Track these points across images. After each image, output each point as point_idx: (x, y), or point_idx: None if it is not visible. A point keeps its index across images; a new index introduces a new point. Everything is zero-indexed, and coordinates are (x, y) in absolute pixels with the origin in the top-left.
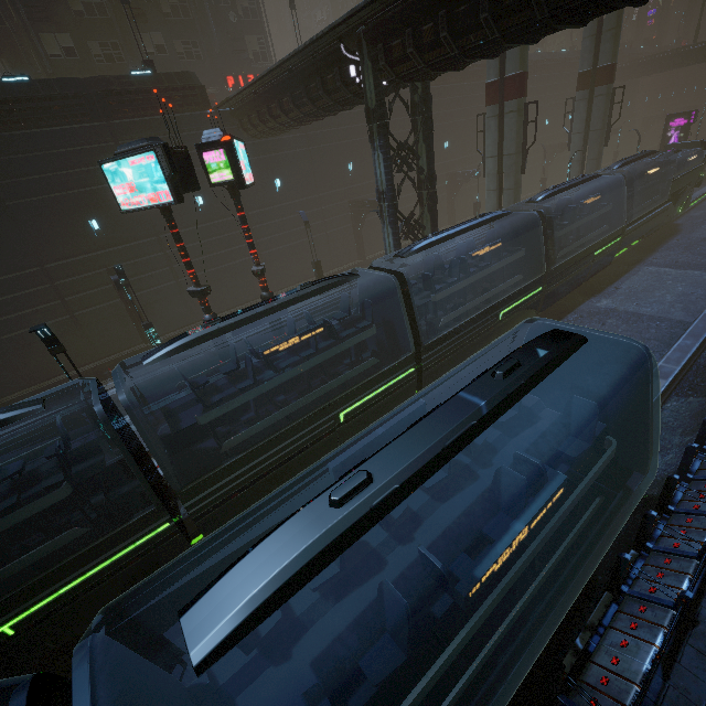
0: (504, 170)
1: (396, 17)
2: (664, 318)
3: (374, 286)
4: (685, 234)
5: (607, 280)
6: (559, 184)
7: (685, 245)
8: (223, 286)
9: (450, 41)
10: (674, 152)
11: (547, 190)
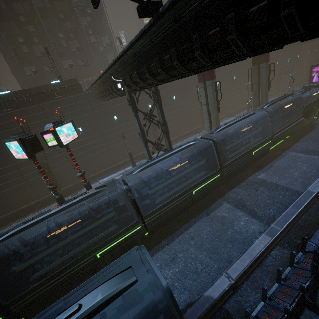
0: (210, 110)
1: (123, 70)
2: (289, 188)
3: (120, 188)
4: (317, 130)
5: (267, 160)
6: (229, 121)
7: (315, 138)
8: (92, 163)
9: (142, 82)
10: (305, 91)
11: (221, 126)
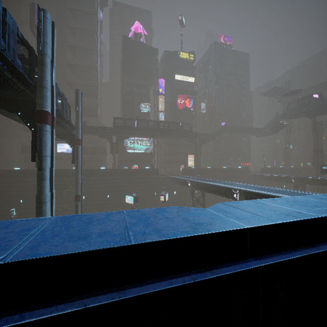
0: None
1: (303, 178)
2: None
3: None
4: None
5: None
6: None
7: None
8: None
9: (313, 183)
10: None
11: None
